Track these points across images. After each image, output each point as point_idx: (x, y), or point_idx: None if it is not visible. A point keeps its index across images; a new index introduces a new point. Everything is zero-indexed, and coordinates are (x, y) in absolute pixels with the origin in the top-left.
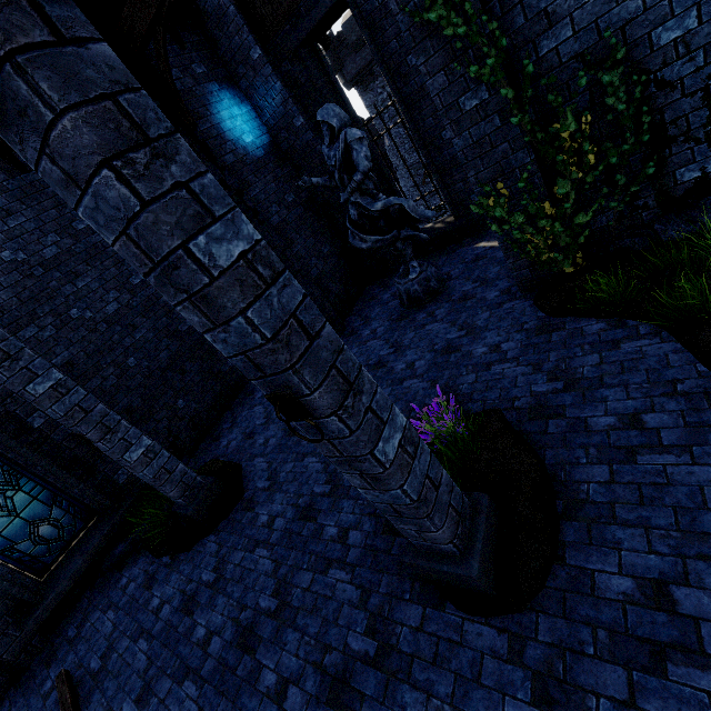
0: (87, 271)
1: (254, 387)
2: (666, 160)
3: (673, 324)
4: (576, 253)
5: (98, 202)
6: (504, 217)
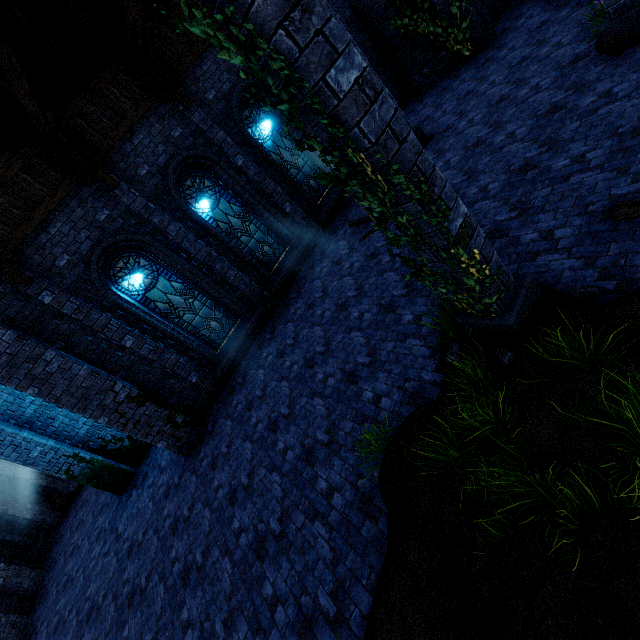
0: None
1: (412, 108)
2: None
3: None
4: None
5: None
6: None
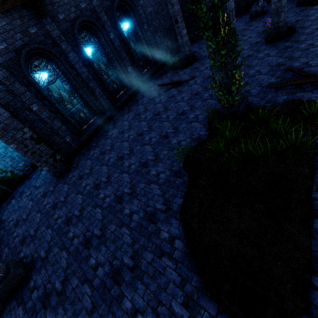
0: None
1: None
2: None
3: None
4: None
5: None
6: None
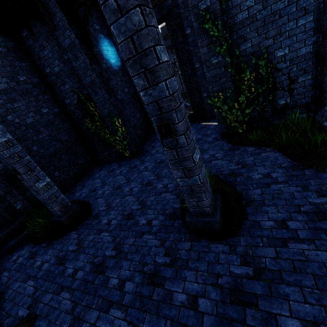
0: (20, 100)
1: (94, 172)
2: (275, 95)
3: (278, 148)
4: (243, 124)
5: (126, 21)
6: (220, 106)
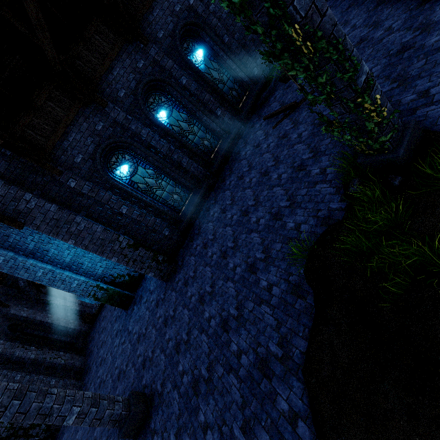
0: None
1: None
2: None
3: None
4: None
5: None
6: None
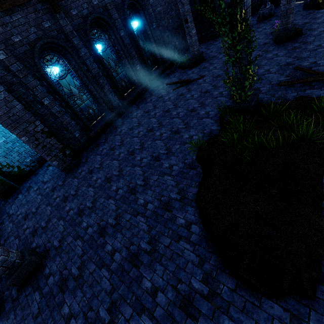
0: None
1: None
2: None
3: None
4: None
5: None
6: None
